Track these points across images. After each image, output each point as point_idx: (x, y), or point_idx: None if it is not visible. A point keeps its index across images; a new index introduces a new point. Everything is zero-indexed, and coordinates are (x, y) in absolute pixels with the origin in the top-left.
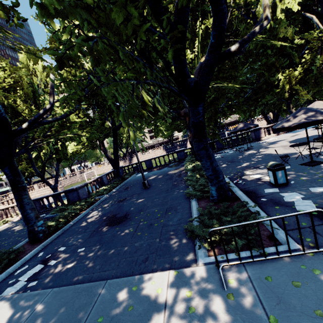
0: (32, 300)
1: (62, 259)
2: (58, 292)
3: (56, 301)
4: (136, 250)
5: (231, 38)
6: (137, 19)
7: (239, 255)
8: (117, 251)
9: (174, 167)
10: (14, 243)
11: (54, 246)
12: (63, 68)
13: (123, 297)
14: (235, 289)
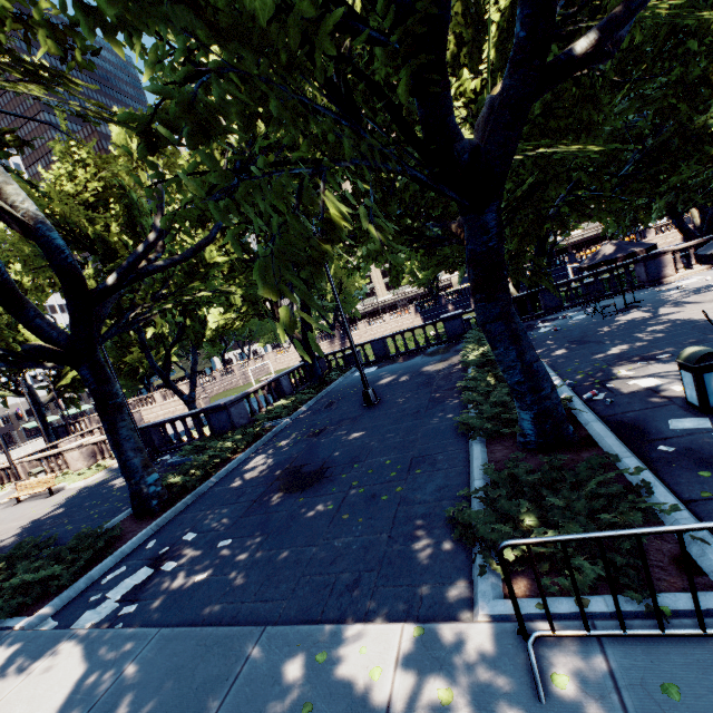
0: (121, 647)
1: (187, 560)
2: (169, 640)
3: (162, 658)
4: (335, 556)
5: (582, 21)
6: (308, 3)
7: (585, 614)
8: (295, 554)
9: (437, 356)
10: (110, 513)
11: (177, 528)
12: (157, 151)
13: (294, 676)
14: (571, 706)
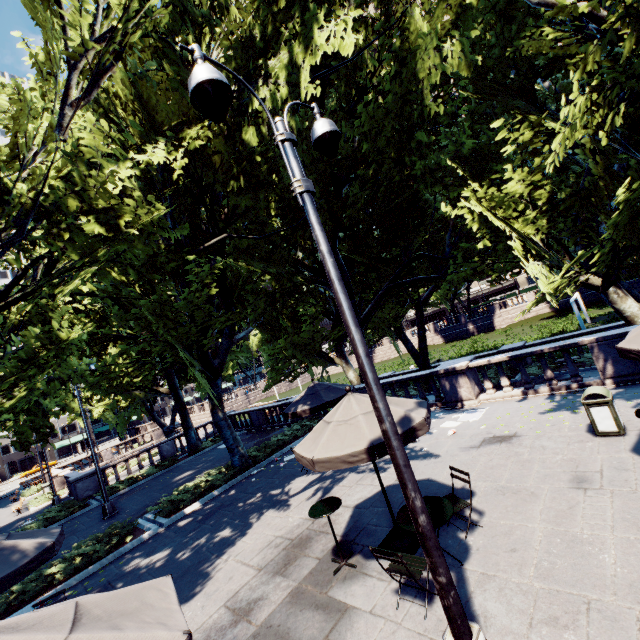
0: None
1: None
2: None
3: None
4: None
5: None
6: None
7: None
8: None
9: None
10: None
11: None
12: None
13: None
14: None
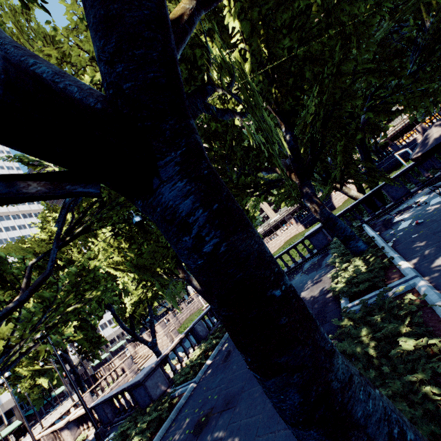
0: None
1: None
2: None
3: None
4: None
5: None
6: None
7: None
8: None
9: (311, 275)
10: None
11: None
12: None
13: None
14: None
